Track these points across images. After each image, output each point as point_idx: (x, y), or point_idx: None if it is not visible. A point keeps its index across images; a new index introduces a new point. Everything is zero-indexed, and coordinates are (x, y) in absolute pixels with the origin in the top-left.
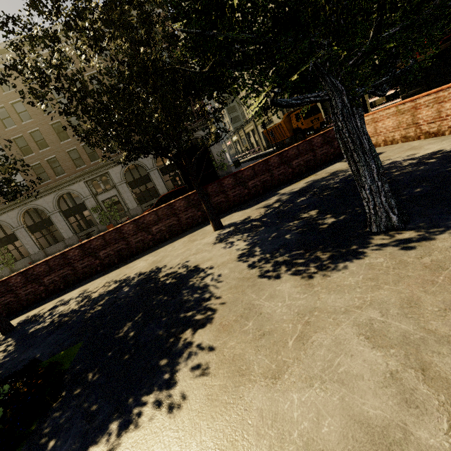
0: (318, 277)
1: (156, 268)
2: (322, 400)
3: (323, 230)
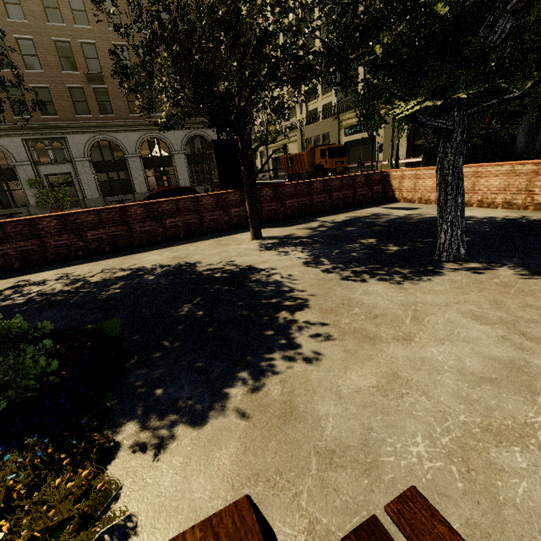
0: (408, 284)
1: (185, 263)
2: (457, 350)
3: (392, 254)
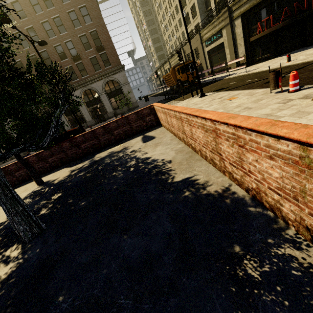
0: None
1: None
2: None
3: None
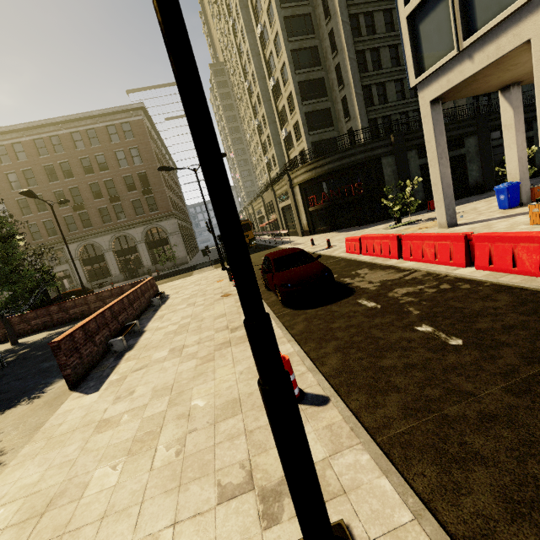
0: None
1: None
2: None
3: None
